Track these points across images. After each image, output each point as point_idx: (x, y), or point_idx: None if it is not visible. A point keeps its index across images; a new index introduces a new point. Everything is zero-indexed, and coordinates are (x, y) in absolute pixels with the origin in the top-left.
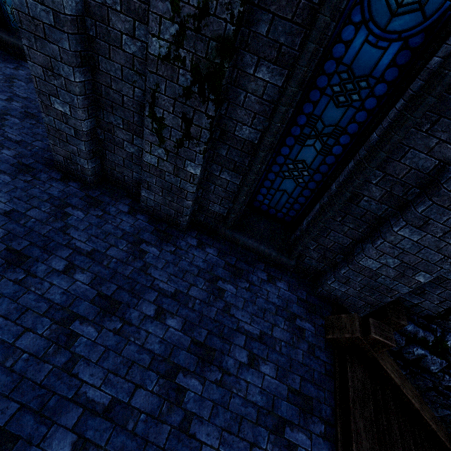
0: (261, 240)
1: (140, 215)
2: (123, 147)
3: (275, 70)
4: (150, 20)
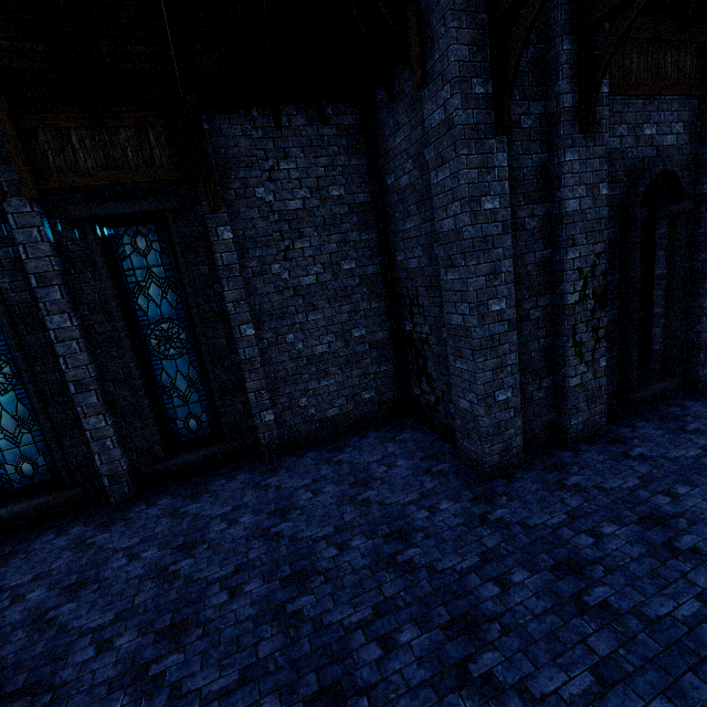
0: (651, 383)
1: (581, 447)
2: (532, 399)
3: (612, 273)
4: (567, 287)
